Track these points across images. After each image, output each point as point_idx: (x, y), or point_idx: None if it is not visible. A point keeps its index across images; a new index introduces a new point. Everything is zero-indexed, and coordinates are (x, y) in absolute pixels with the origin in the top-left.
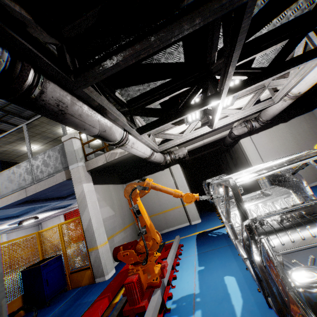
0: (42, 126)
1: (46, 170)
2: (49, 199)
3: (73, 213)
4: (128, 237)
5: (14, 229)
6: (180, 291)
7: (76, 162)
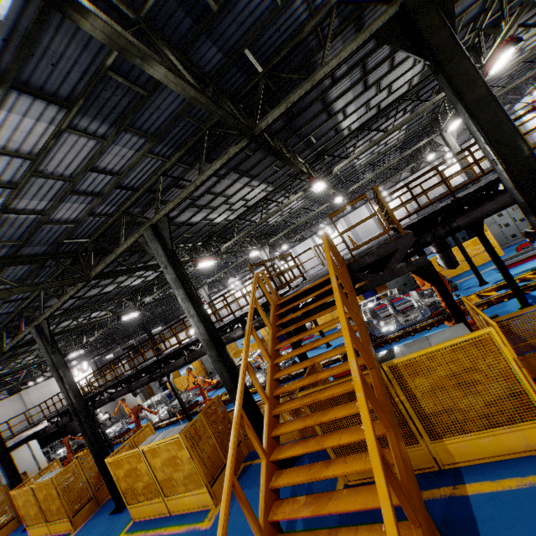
0: None
1: None
2: None
3: None
4: None
5: None
6: None
7: None
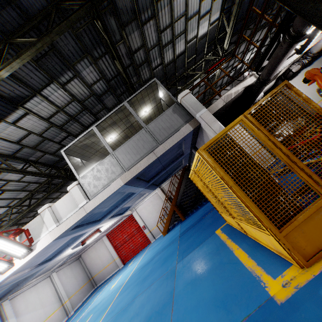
0: (134, 105)
1: (167, 129)
2: (144, 180)
3: (116, 230)
4: None
5: (63, 263)
6: None
7: (203, 108)
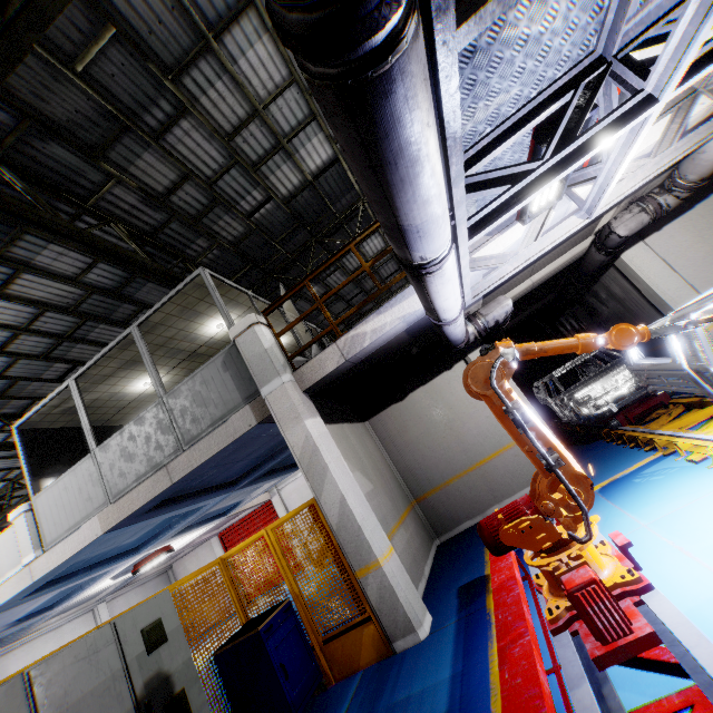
0: (169, 325)
1: (204, 413)
2: (205, 492)
3: (239, 527)
4: (415, 539)
5: (119, 588)
6: (696, 606)
7: (276, 375)
